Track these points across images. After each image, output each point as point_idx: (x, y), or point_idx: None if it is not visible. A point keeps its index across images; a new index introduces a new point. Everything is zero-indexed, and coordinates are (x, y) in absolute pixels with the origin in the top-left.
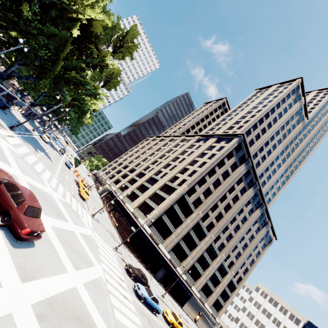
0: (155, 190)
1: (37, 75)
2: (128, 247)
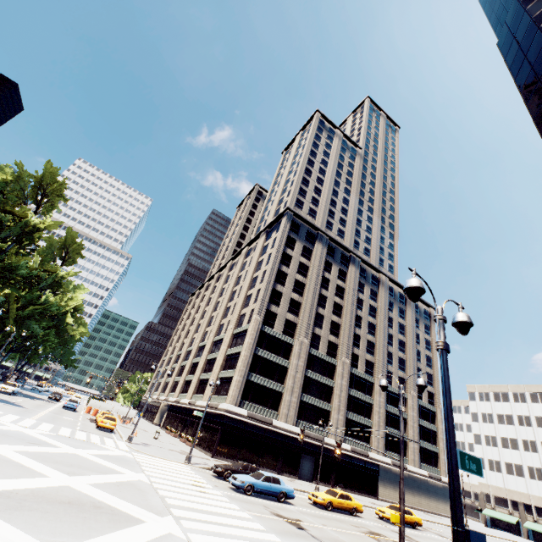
0: (224, 353)
1: None
2: (227, 457)
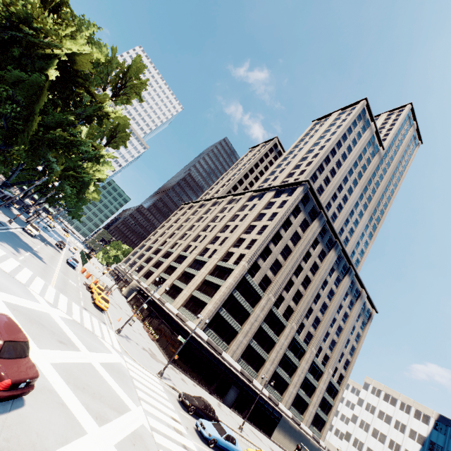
0: (203, 276)
1: (3, 141)
2: (179, 366)
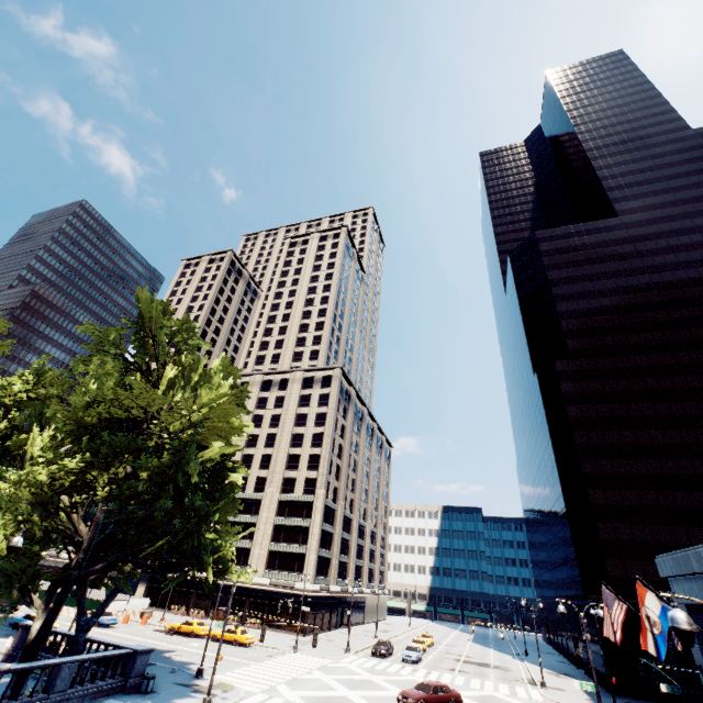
0: (272, 522)
1: None
2: (309, 631)
